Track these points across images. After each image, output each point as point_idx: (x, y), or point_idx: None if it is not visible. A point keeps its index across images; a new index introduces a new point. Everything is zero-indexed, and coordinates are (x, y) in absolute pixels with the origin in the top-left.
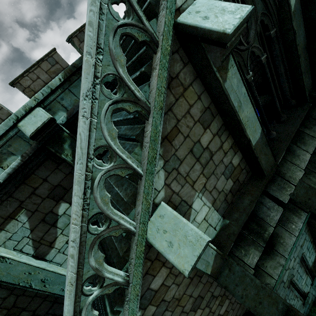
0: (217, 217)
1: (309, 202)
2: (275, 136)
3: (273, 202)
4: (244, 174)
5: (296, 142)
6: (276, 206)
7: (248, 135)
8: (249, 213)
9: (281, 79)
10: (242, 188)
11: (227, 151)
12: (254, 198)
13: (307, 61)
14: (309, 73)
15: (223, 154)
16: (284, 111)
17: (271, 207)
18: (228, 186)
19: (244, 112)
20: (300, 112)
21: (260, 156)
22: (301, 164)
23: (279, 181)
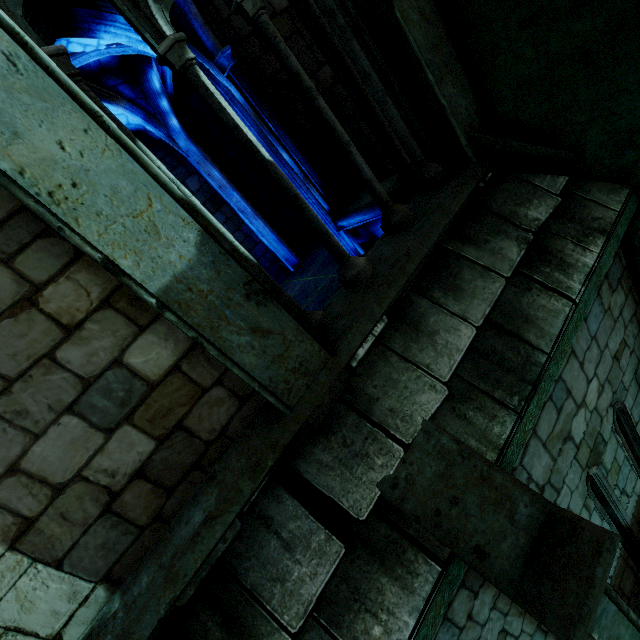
0: (60, 590)
1: (452, 514)
2: (362, 271)
3: (311, 515)
4: (222, 403)
5: (430, 288)
6: (321, 535)
7: (90, 246)
8: (187, 573)
9: (372, 93)
10: (218, 457)
11: (80, 319)
12: (217, 506)
13: (440, 31)
14: (460, 73)
15: (56, 330)
16: (416, 199)
17: (301, 537)
18: (120, 458)
19: (28, 143)
20: (447, 194)
21: (224, 336)
22: (440, 364)
23: (348, 429)
